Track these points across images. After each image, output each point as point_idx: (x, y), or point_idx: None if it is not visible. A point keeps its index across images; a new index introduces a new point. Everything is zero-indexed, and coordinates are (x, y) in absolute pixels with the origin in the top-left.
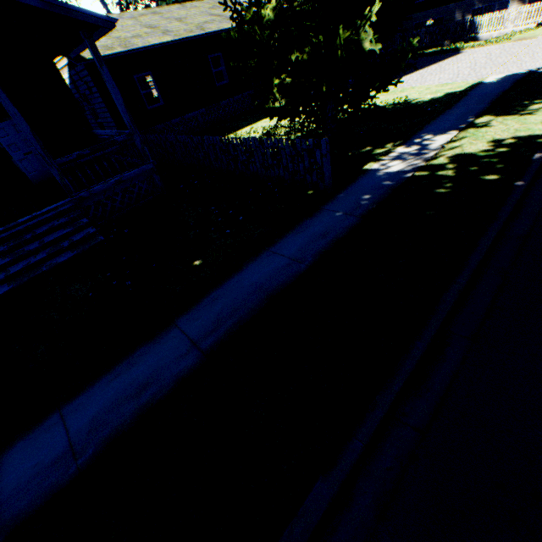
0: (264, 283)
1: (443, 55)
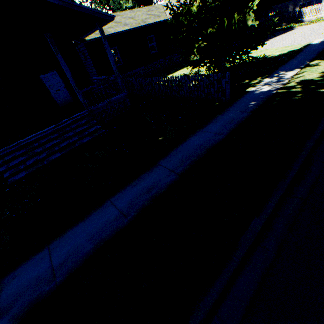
0: (202, 144)
1: (283, 31)
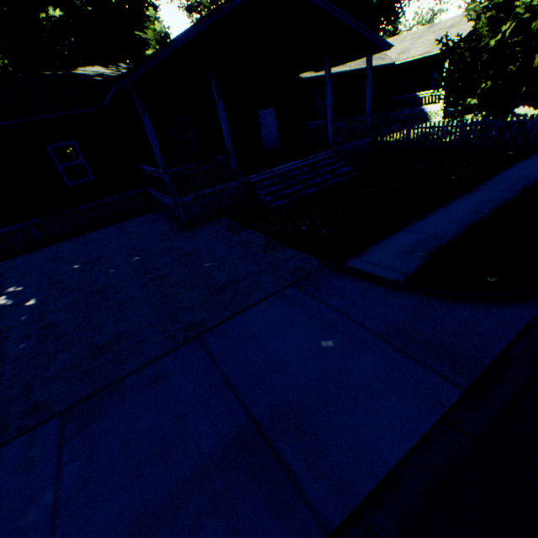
0: (527, 176)
1: None
